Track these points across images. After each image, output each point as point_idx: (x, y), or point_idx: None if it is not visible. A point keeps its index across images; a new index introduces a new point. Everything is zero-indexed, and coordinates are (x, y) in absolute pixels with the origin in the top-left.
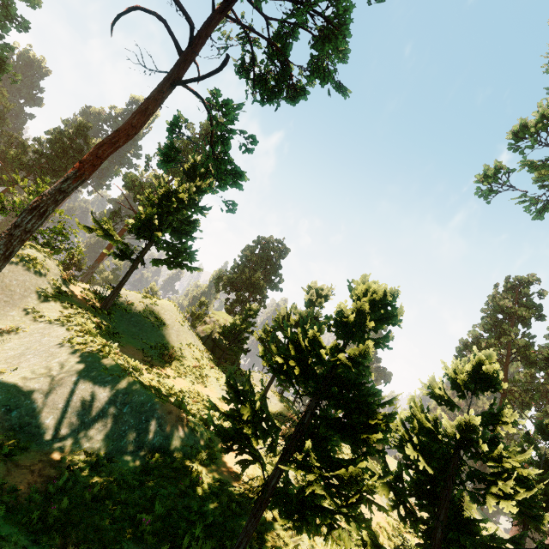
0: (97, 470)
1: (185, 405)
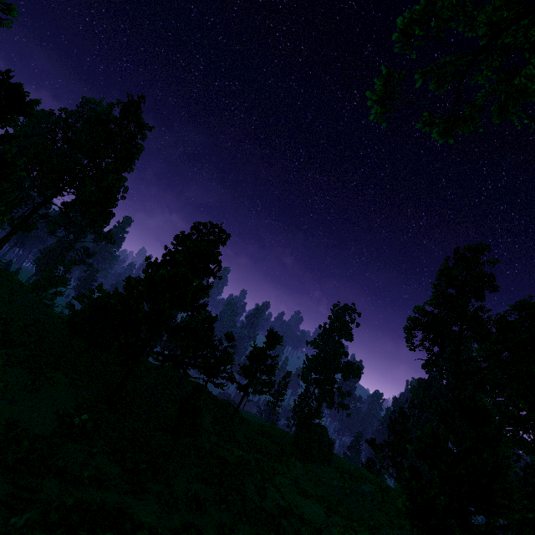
0: None
1: None
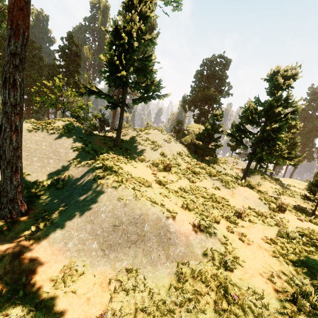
0: (137, 289)
1: (192, 205)
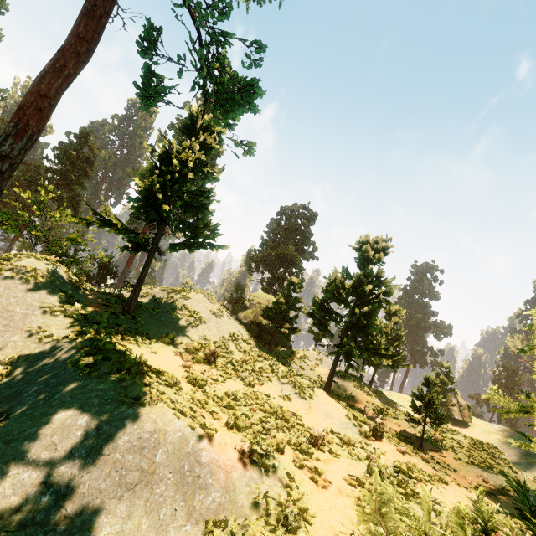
0: None
1: (243, 422)
